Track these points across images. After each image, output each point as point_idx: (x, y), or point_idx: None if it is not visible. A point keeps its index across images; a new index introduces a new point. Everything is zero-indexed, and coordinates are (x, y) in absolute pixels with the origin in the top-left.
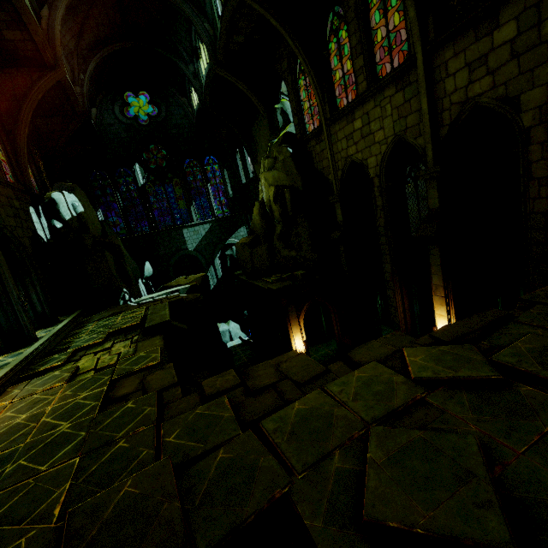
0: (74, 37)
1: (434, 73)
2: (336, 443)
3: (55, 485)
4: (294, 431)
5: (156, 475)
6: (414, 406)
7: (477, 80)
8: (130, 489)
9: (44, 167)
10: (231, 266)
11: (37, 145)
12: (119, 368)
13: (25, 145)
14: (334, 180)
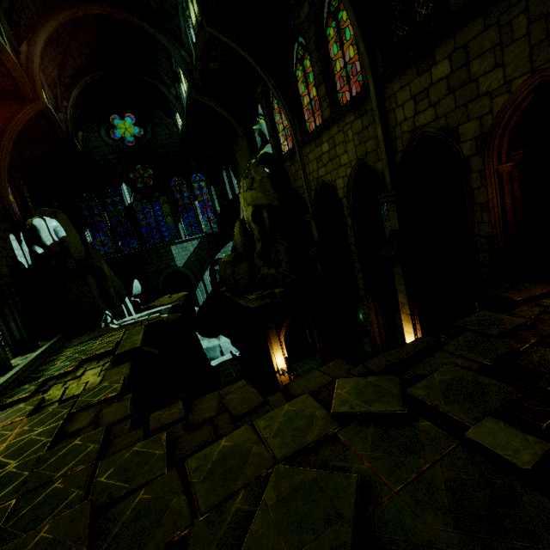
0: (57, 67)
1: (386, 103)
2: (243, 482)
3: None
4: (212, 470)
5: (72, 519)
6: (325, 442)
7: (422, 111)
8: (45, 534)
9: (29, 192)
10: (221, 281)
11: (21, 172)
12: (80, 400)
13: (5, 174)
14: (308, 199)
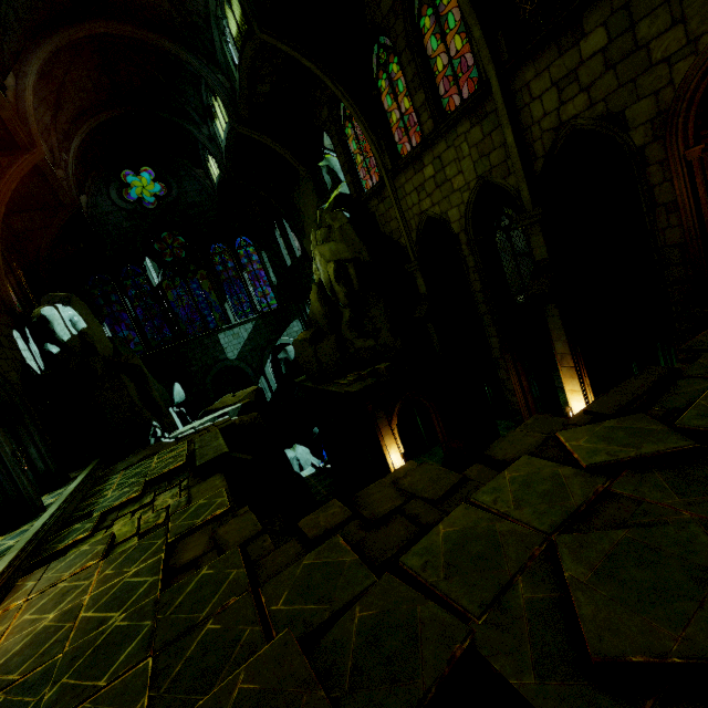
0: (50, 109)
1: (515, 98)
2: (513, 567)
3: (126, 703)
4: (451, 563)
5: (278, 659)
6: (599, 501)
7: (569, 99)
8: (246, 685)
9: (26, 277)
10: (288, 373)
11: (12, 251)
12: (174, 526)
13: None
14: (408, 243)
